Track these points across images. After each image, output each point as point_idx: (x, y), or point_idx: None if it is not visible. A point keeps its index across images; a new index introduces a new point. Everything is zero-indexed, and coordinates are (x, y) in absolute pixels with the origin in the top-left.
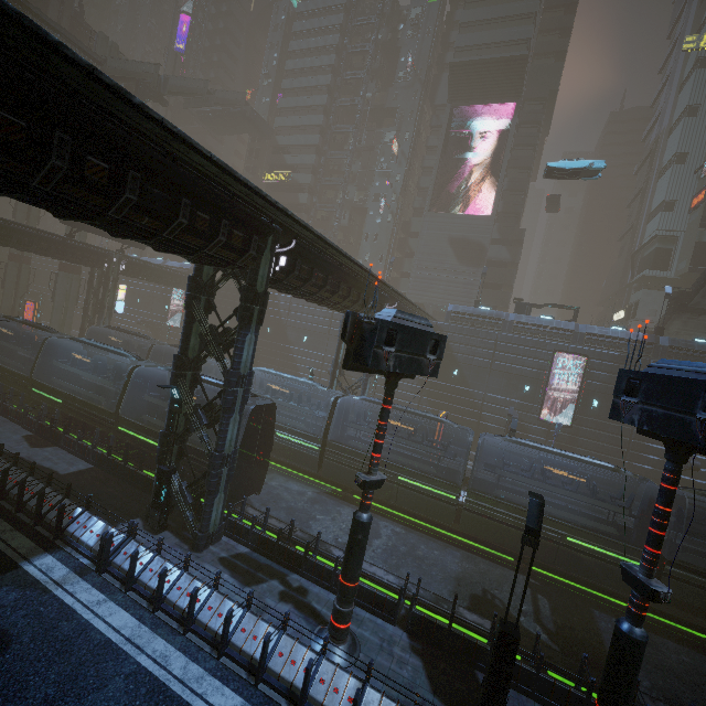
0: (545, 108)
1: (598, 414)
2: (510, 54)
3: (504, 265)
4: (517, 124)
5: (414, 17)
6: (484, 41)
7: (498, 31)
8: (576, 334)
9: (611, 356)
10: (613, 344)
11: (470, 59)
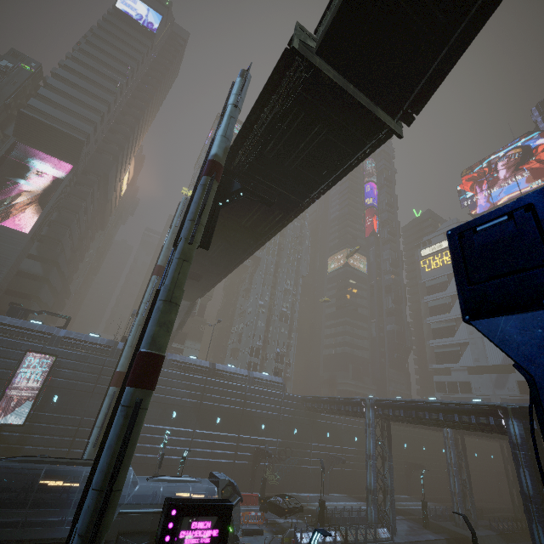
0: (101, 182)
1: (56, 408)
2: (72, 133)
3: (36, 278)
4: (76, 181)
5: (4, 65)
6: (55, 115)
7: (67, 116)
8: (54, 337)
9: (78, 356)
10: (84, 346)
11: (39, 118)
